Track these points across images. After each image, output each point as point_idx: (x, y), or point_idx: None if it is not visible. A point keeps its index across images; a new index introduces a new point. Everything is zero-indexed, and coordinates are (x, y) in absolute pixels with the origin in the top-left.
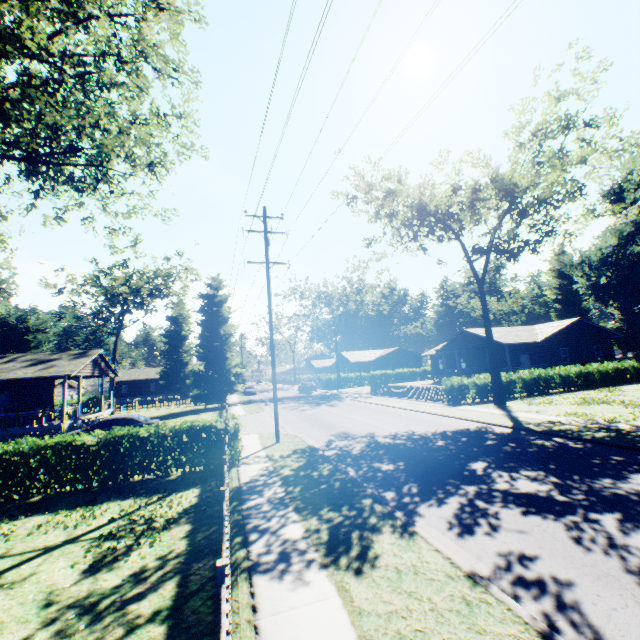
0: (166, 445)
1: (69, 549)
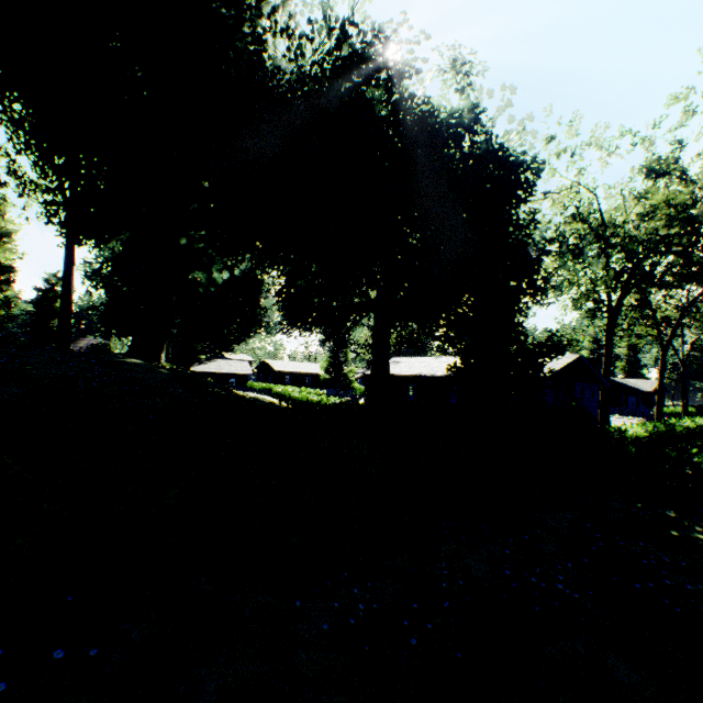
0: None
1: None
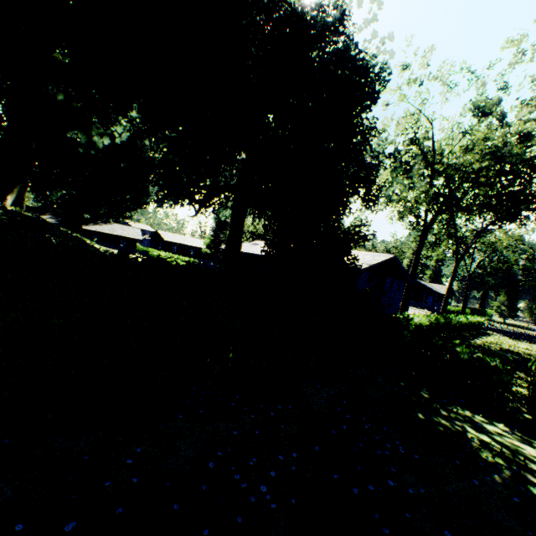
0: (480, 323)
1: (519, 342)
